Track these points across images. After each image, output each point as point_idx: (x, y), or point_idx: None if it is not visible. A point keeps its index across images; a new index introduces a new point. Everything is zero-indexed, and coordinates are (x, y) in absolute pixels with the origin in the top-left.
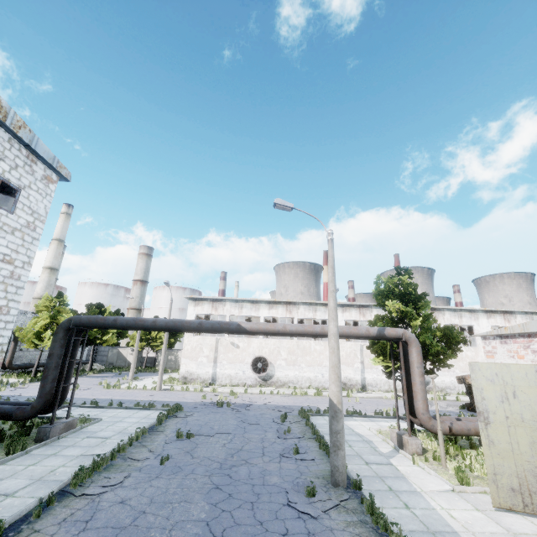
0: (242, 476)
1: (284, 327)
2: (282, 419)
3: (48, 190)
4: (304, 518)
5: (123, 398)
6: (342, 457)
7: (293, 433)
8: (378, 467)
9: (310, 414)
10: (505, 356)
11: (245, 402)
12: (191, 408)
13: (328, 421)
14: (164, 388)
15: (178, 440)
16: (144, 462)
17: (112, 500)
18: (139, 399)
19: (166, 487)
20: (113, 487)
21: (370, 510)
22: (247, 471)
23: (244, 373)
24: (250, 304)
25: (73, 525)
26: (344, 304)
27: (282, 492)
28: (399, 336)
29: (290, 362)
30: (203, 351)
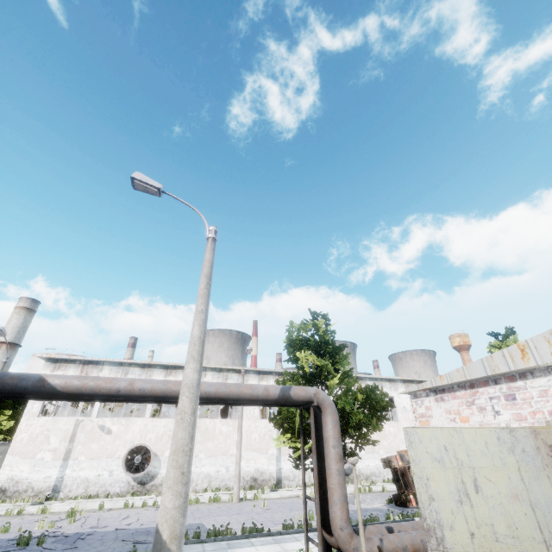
0: None
1: (130, 384)
2: None
3: None
4: None
5: None
6: None
7: None
8: None
9: None
10: (444, 419)
11: (83, 529)
12: None
13: None
14: None
15: None
16: None
17: None
18: None
19: None
20: None
21: None
22: None
23: (111, 475)
24: (140, 368)
25: None
26: (261, 370)
27: None
28: (310, 399)
29: None
30: (49, 442)
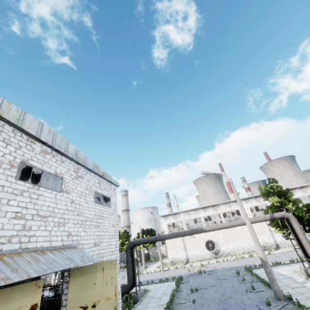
0: (232, 303)
1: (223, 225)
2: (237, 274)
3: (115, 193)
4: None
5: (150, 279)
6: (277, 285)
7: (246, 280)
8: (299, 289)
9: (251, 269)
10: None
11: (212, 269)
12: (186, 277)
13: (263, 271)
14: (164, 269)
15: (192, 293)
16: (185, 304)
17: None
18: (157, 278)
19: None
20: None
21: (298, 306)
22: (234, 300)
23: (203, 252)
24: (193, 211)
25: None
26: (245, 198)
27: (254, 306)
28: (282, 216)
29: (227, 240)
30: (177, 244)
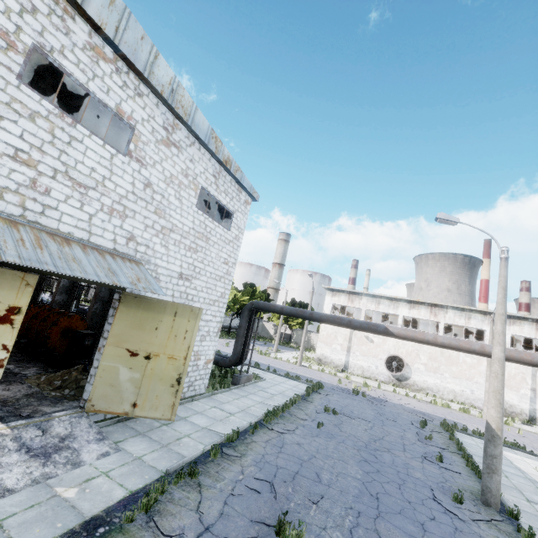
0: (386, 460)
1: (434, 338)
2: (421, 424)
3: (246, 210)
4: (450, 516)
5: (274, 366)
6: (497, 482)
7: (434, 441)
8: None
9: (454, 429)
10: None
11: (379, 397)
12: (330, 388)
13: (477, 443)
14: (303, 364)
15: (325, 413)
16: (305, 422)
17: (291, 440)
18: (286, 370)
19: (326, 446)
20: (289, 432)
21: None
22: (391, 458)
23: (377, 368)
24: (388, 301)
25: (273, 446)
26: (512, 315)
27: (426, 487)
28: None
29: (430, 369)
30: (337, 339)
